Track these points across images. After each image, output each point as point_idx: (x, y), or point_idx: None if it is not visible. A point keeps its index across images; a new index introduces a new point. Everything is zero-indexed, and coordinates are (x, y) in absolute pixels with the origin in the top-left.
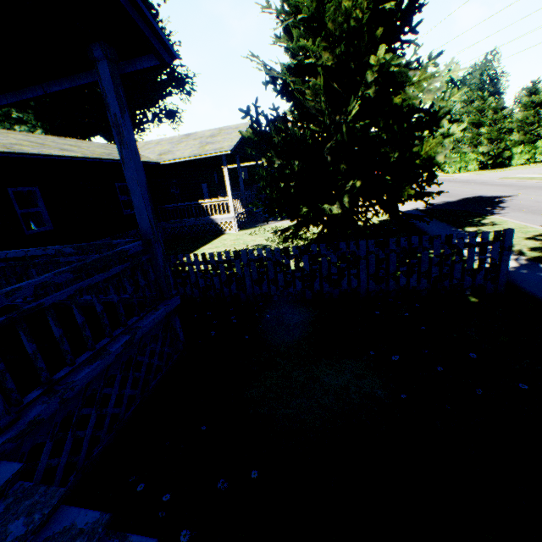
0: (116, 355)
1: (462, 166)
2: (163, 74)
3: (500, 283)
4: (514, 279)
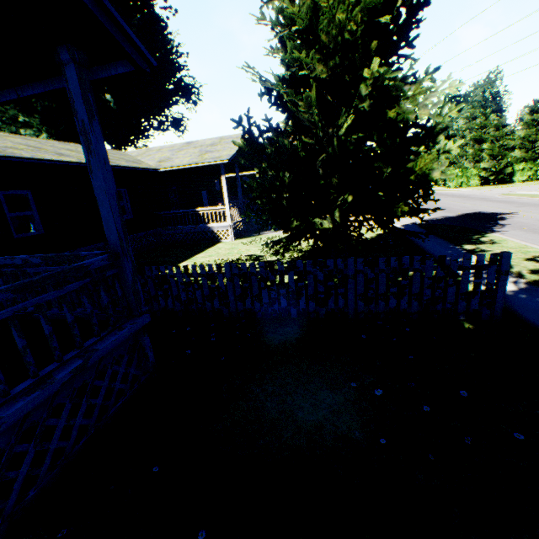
0: (62, 383)
1: (464, 181)
2: (170, 83)
3: (497, 309)
4: (512, 304)
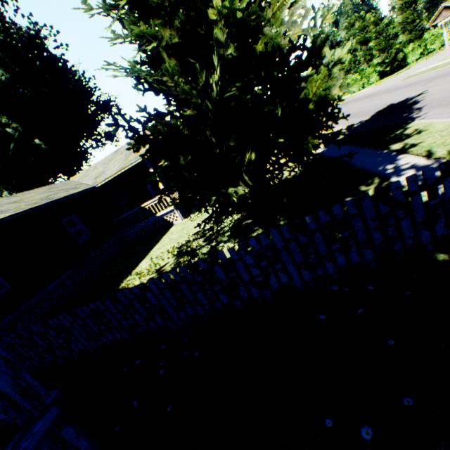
0: None
1: (364, 82)
2: (91, 106)
3: None
4: None
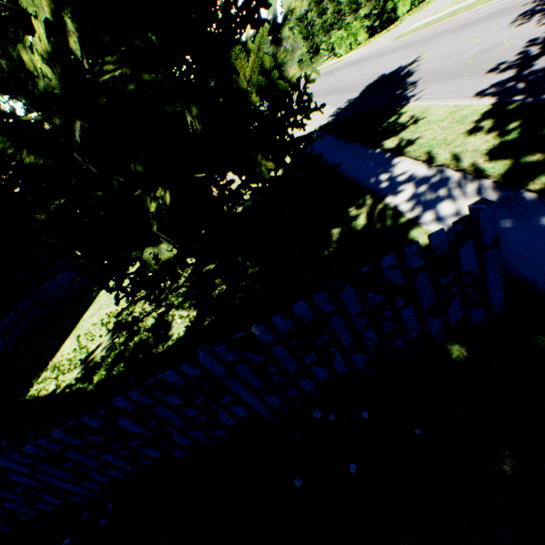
0: None
1: (352, 41)
2: None
3: (495, 301)
4: (502, 255)
